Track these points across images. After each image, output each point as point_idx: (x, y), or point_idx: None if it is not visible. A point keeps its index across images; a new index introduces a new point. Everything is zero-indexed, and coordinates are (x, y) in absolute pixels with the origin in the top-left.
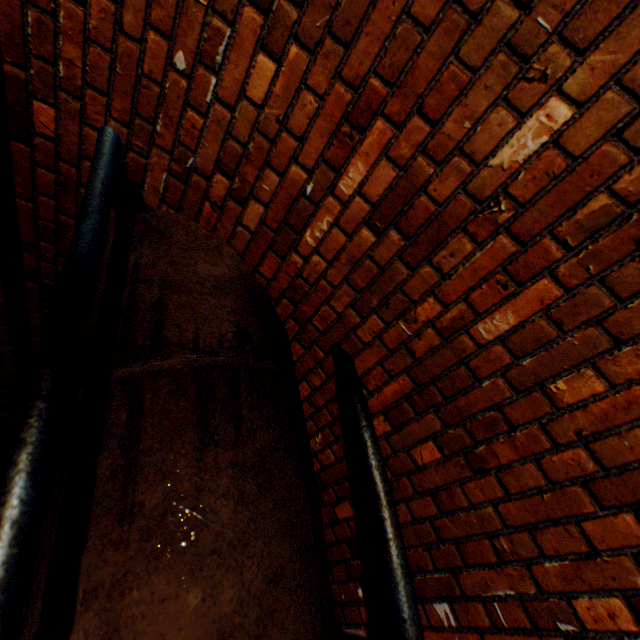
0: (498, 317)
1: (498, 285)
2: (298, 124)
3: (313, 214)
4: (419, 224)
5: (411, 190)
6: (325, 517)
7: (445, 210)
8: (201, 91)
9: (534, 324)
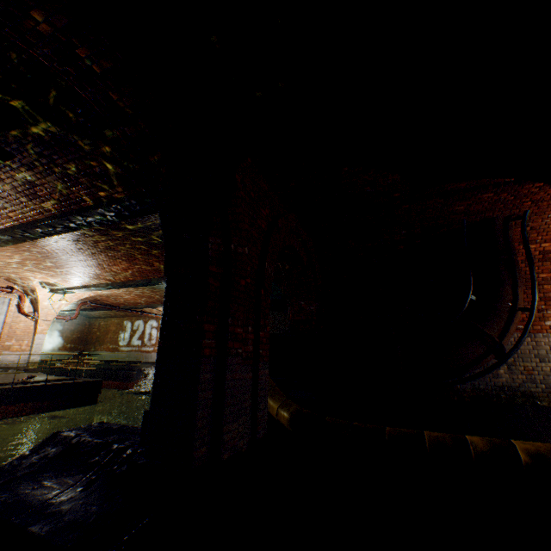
0: (543, 275)
1: (547, 271)
2: (548, 234)
3: (532, 244)
4: (545, 257)
5: (549, 253)
6: None
7: (550, 258)
8: (545, 220)
9: (547, 278)
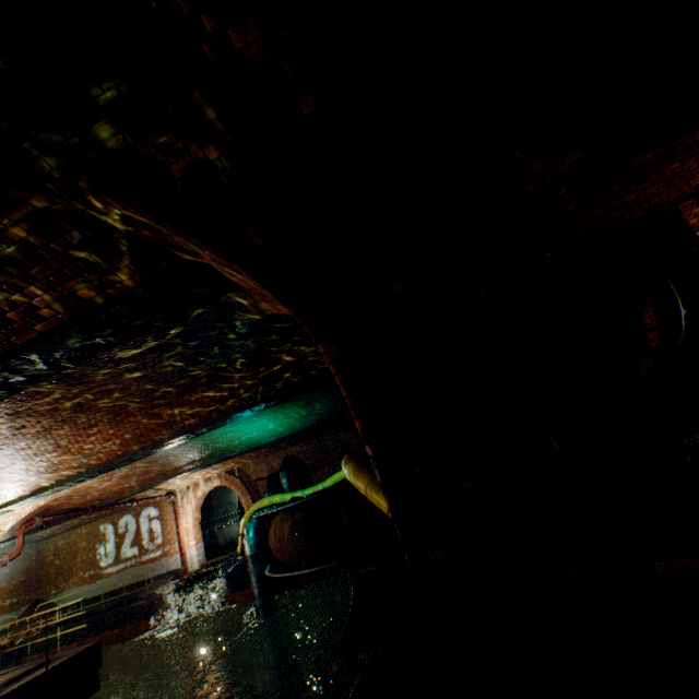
0: None
1: None
2: None
3: None
4: None
5: None
6: (646, 316)
7: None
8: None
9: None
